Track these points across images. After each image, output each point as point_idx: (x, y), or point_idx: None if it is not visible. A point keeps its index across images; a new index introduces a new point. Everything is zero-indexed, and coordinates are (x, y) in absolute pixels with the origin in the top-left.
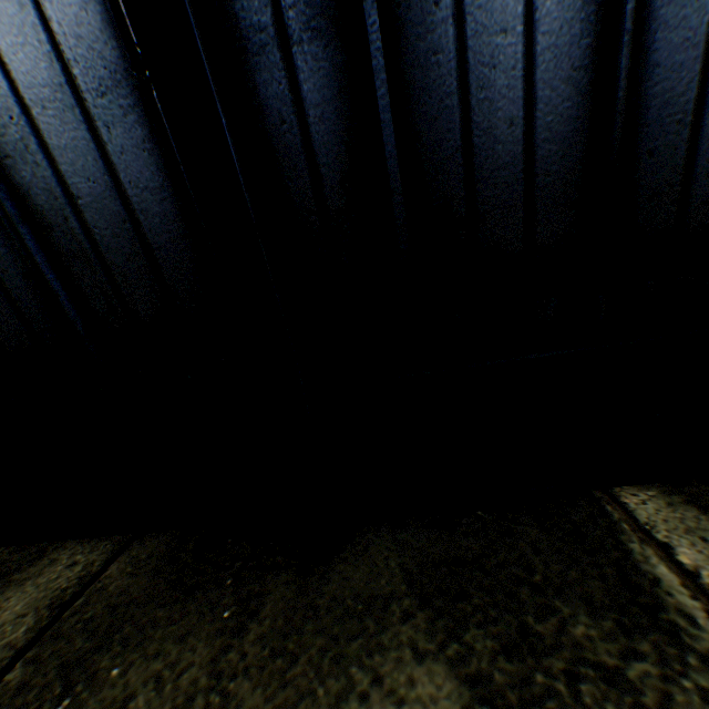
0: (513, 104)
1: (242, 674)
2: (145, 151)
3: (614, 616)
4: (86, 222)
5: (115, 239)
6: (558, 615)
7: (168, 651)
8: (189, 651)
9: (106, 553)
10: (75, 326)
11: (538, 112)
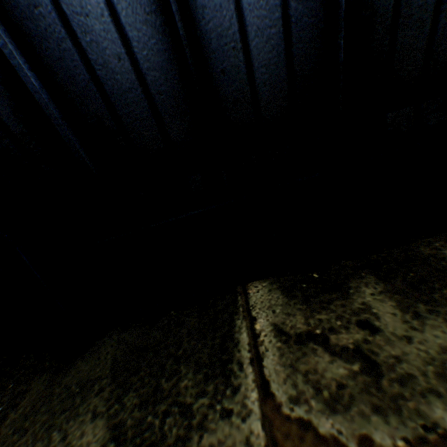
0: (114, 44)
1: None
2: None
3: (205, 371)
4: None
5: None
6: (179, 375)
7: None
8: None
9: None
10: None
11: (135, 48)
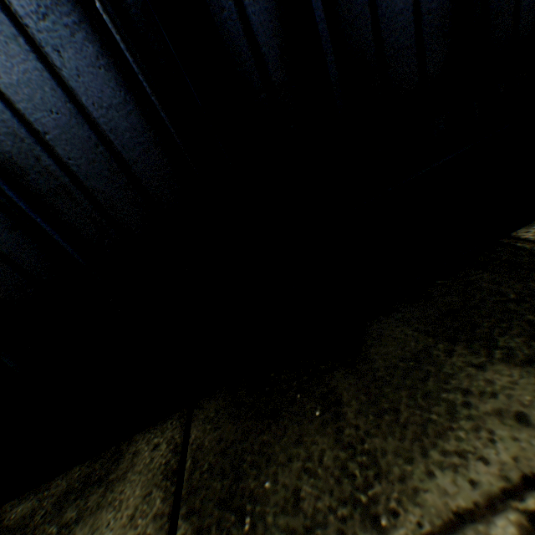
0: None
1: (367, 437)
2: (101, 68)
3: None
4: (59, 156)
5: (92, 166)
6: None
7: (297, 453)
8: (314, 445)
9: (177, 427)
10: (76, 258)
11: None
